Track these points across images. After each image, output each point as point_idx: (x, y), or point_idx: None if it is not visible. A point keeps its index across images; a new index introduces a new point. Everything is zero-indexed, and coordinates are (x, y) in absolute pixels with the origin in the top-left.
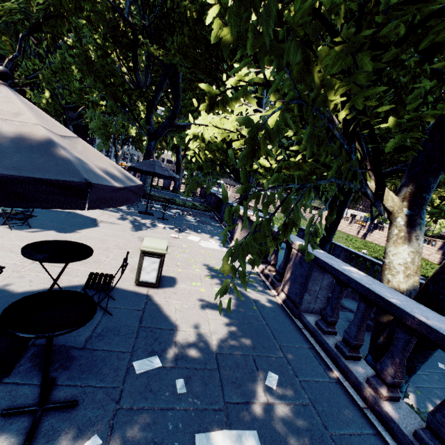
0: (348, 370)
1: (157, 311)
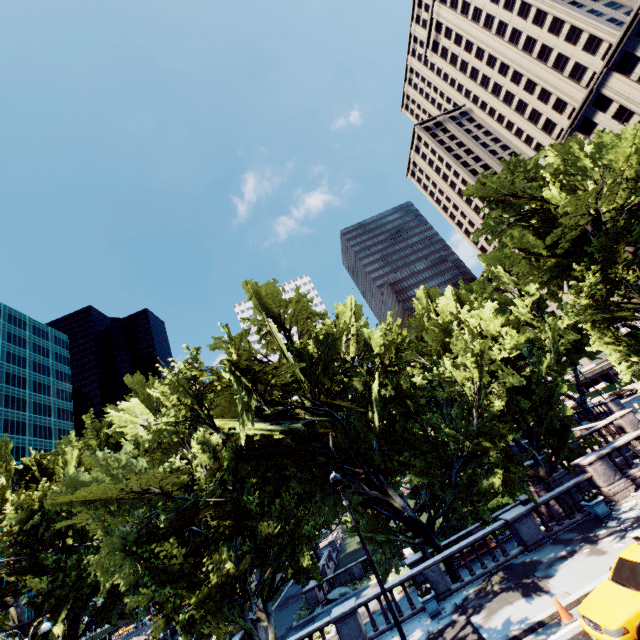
0: None
1: None
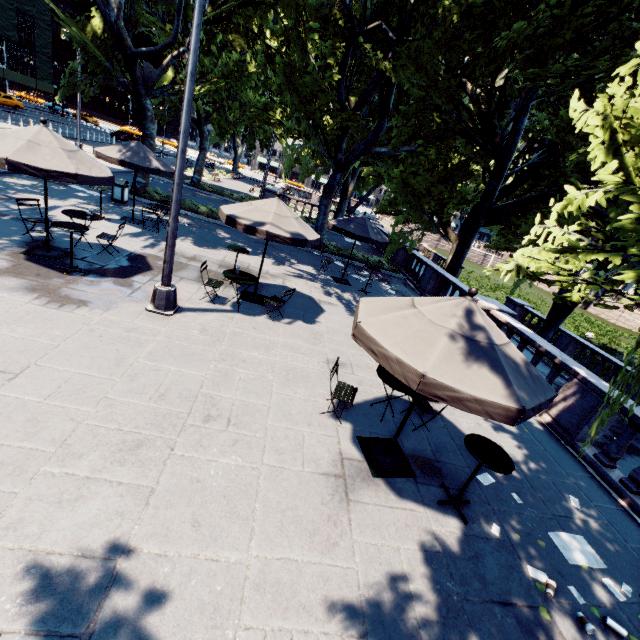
0: (634, 503)
1: (455, 429)
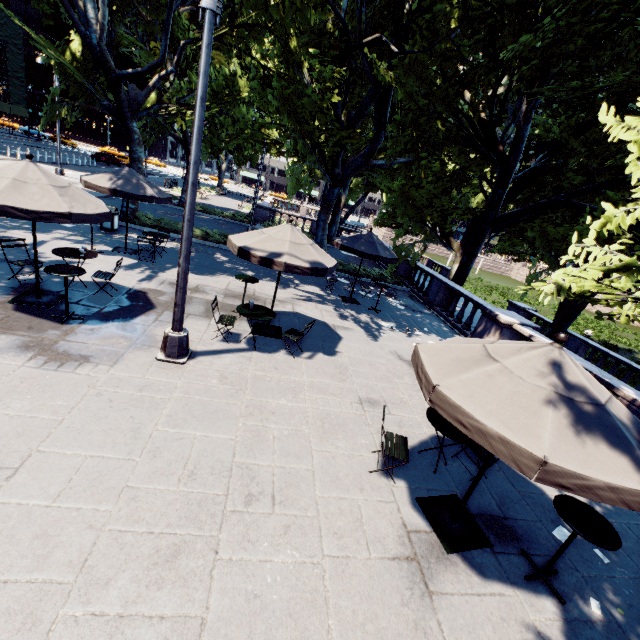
0: None
1: (511, 470)
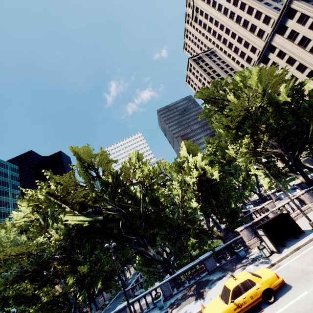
0: None
1: None
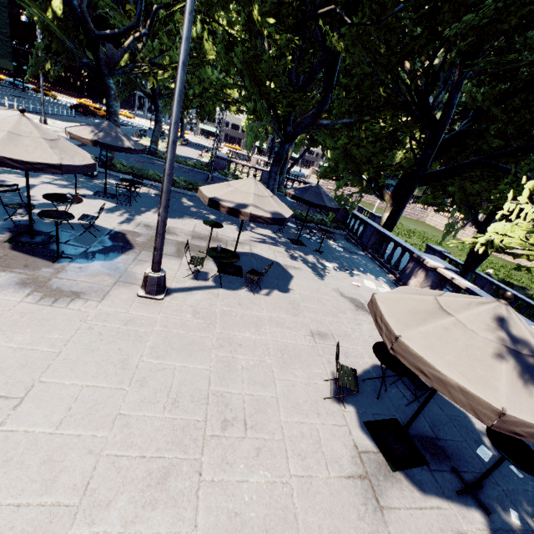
0: None
1: (439, 396)
